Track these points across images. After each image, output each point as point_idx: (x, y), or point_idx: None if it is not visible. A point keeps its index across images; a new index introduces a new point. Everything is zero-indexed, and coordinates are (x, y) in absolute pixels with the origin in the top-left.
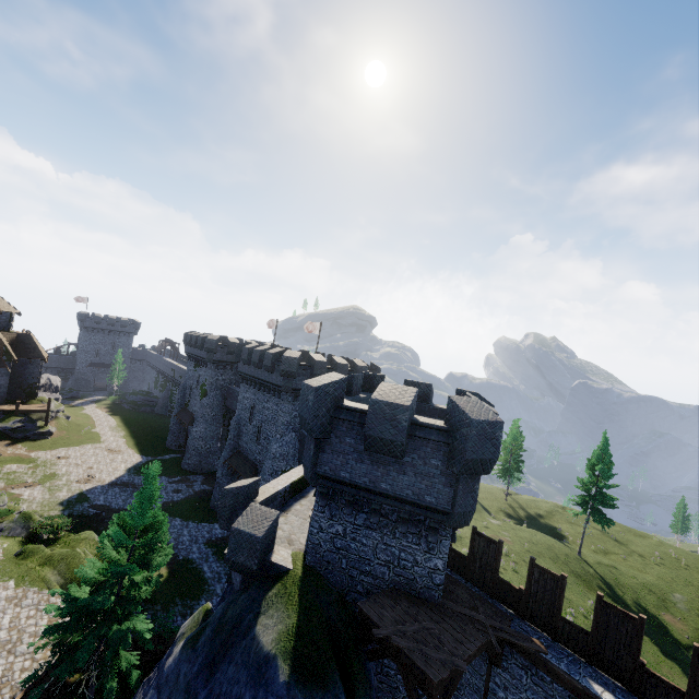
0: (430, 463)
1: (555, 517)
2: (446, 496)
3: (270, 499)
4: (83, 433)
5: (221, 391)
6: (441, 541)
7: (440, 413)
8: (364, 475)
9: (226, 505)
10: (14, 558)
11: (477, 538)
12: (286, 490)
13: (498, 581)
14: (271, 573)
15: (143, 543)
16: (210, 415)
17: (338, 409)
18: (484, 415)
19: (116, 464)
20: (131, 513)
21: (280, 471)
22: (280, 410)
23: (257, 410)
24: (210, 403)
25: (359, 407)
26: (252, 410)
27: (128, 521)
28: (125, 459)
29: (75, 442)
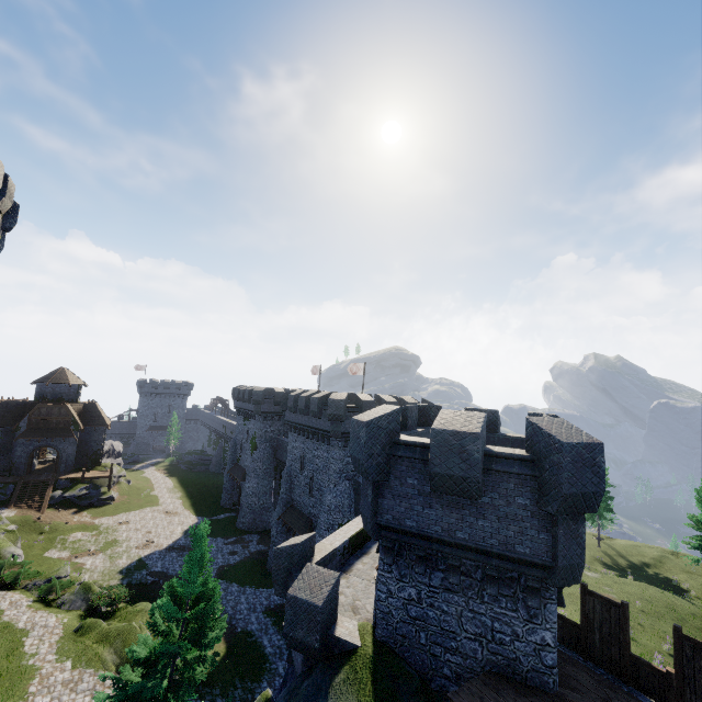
0: (516, 503)
1: (666, 565)
2: (543, 544)
3: (328, 558)
4: (143, 496)
5: (270, 443)
6: (545, 605)
7: (513, 443)
8: (434, 523)
9: (280, 567)
10: (73, 635)
11: (590, 600)
12: (345, 547)
13: (631, 660)
14: (336, 652)
15: (195, 615)
16: (261, 469)
17: (394, 445)
18: (576, 437)
19: (173, 527)
20: (181, 581)
21: (336, 525)
22: (330, 457)
23: (307, 459)
24: (260, 456)
25: (419, 441)
26: (303, 459)
27: (179, 590)
28: (181, 521)
29: (135, 506)
